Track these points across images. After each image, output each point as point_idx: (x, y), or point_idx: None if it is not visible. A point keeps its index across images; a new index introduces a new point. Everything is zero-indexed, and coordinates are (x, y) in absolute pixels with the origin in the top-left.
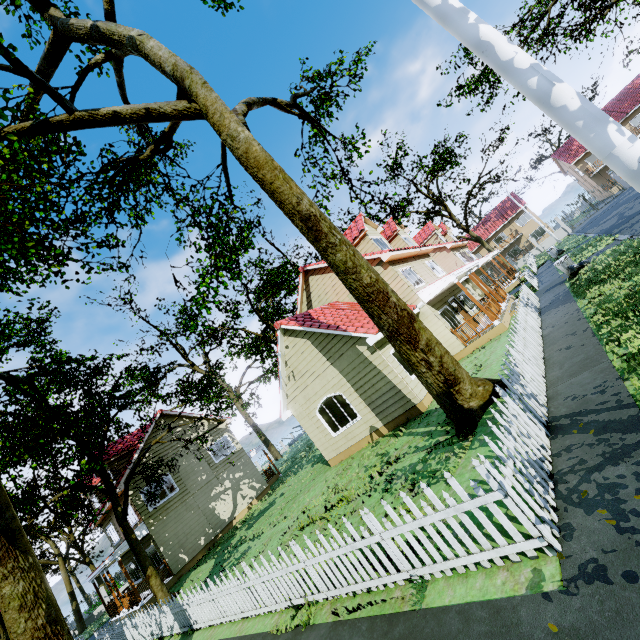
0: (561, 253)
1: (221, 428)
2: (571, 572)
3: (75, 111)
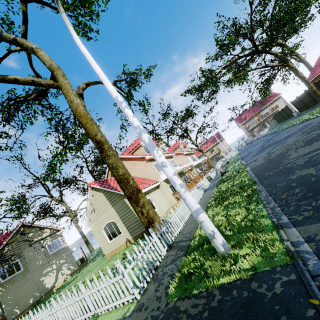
0: (228, 163)
1: (57, 234)
2: (136, 308)
3: None
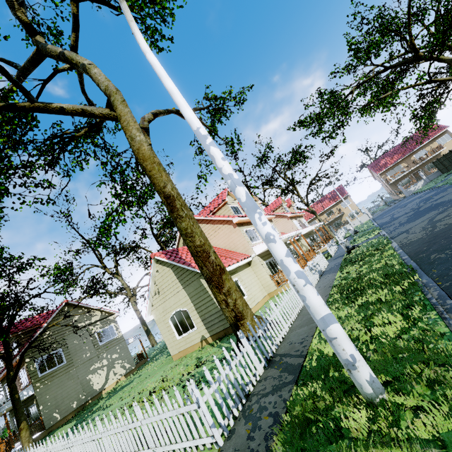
0: (356, 233)
1: (110, 319)
2: None
3: (35, 102)
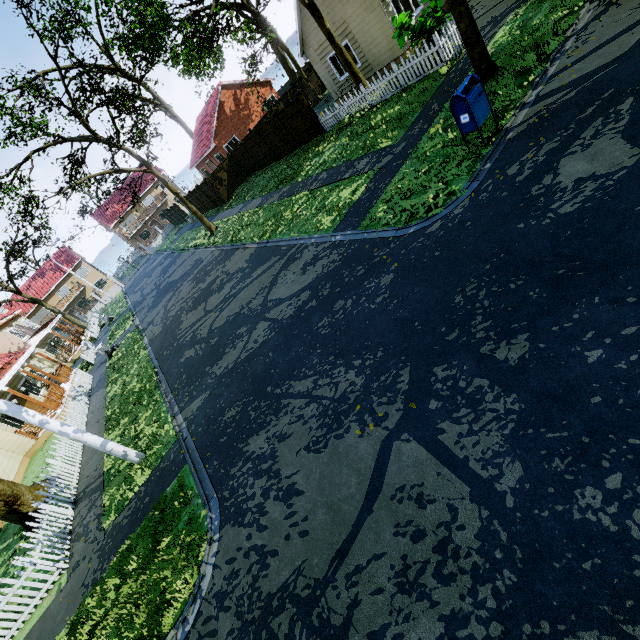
0: (112, 320)
1: None
2: (70, 572)
3: None
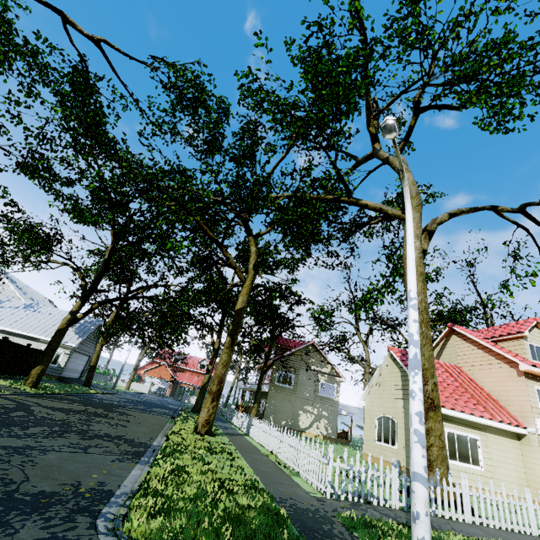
0: None
1: (336, 379)
2: (319, 497)
3: (351, 198)
